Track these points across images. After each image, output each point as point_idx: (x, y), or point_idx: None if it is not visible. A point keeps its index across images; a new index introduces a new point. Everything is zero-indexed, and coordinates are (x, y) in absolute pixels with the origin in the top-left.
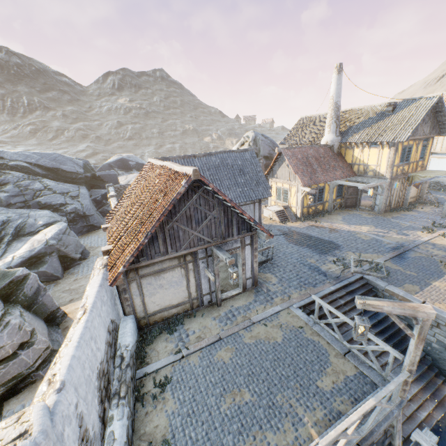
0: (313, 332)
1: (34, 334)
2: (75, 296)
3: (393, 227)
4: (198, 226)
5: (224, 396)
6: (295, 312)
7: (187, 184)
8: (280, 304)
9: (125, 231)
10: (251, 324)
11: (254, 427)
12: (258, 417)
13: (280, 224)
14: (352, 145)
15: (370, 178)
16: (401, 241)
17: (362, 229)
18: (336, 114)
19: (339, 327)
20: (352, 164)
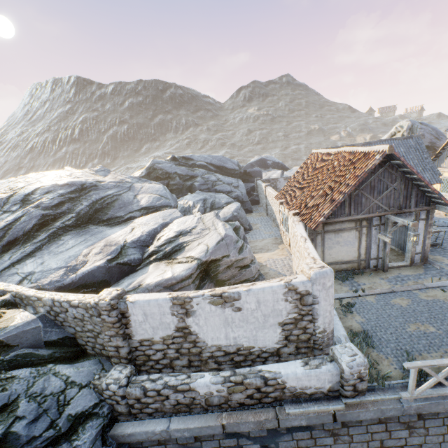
0: None
1: (255, 258)
2: (255, 250)
3: None
4: (378, 196)
5: (407, 324)
6: None
7: (381, 157)
8: None
9: (311, 199)
10: (425, 287)
11: (444, 346)
12: (446, 342)
13: (446, 217)
14: None
15: None
16: None
17: None
18: None
19: None
20: None
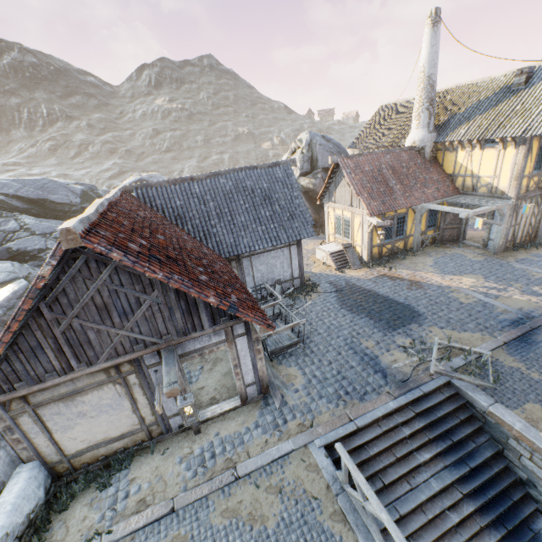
0: (337, 510)
1: None
2: None
3: (516, 279)
4: (126, 320)
5: None
6: (315, 457)
7: (54, 258)
8: (293, 438)
9: None
10: (233, 480)
11: None
12: None
13: (336, 273)
14: (455, 145)
15: (482, 197)
16: (528, 307)
17: (463, 283)
18: (428, 96)
19: (395, 483)
20: (454, 175)
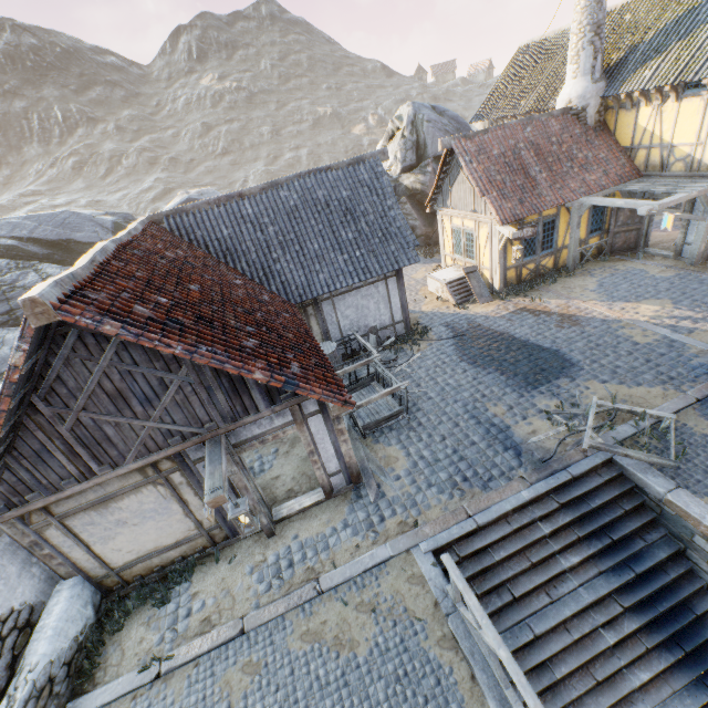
0: (447, 634)
1: None
2: None
3: None
4: (151, 408)
5: None
6: (419, 565)
7: (24, 341)
8: (392, 541)
9: None
10: (314, 596)
11: None
12: None
13: (455, 311)
14: (635, 98)
15: (676, 178)
16: None
17: (640, 313)
18: (593, 20)
19: (529, 594)
20: (633, 147)
